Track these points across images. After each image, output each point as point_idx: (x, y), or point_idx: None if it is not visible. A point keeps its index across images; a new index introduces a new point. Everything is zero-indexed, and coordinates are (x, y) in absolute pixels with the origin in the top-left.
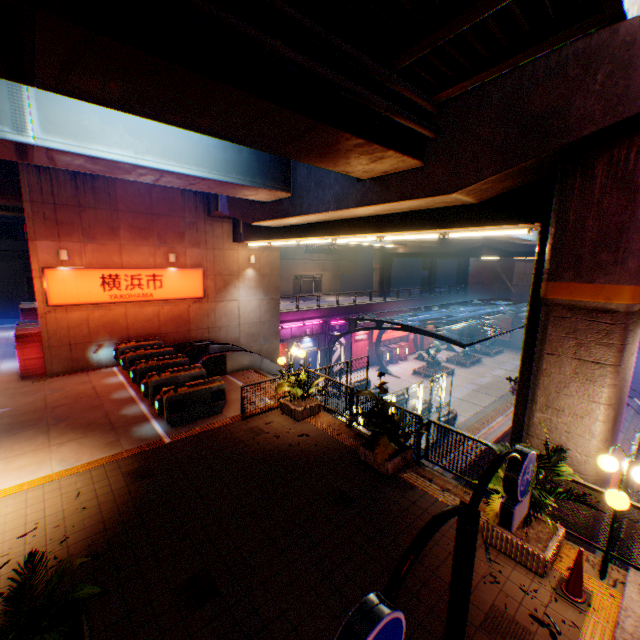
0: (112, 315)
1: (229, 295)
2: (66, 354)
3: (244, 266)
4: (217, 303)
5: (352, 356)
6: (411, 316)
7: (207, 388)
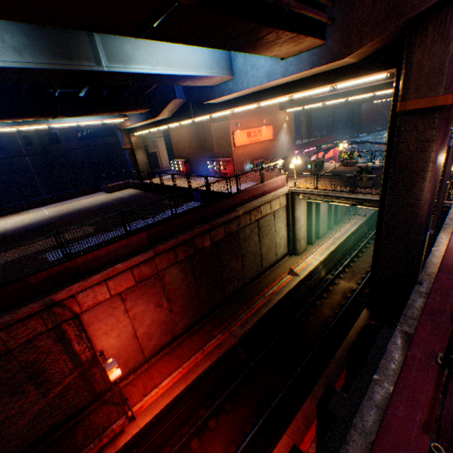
0: (248, 150)
1: (278, 138)
2: (239, 168)
3: (282, 123)
4: (275, 142)
5: None
6: (347, 140)
7: (320, 161)
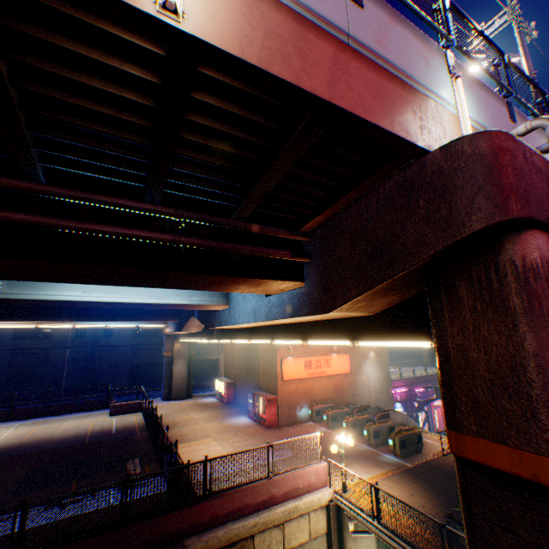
0: (306, 385)
1: (361, 370)
2: (287, 411)
3: (367, 349)
4: (355, 376)
5: (433, 421)
6: None
7: (412, 432)
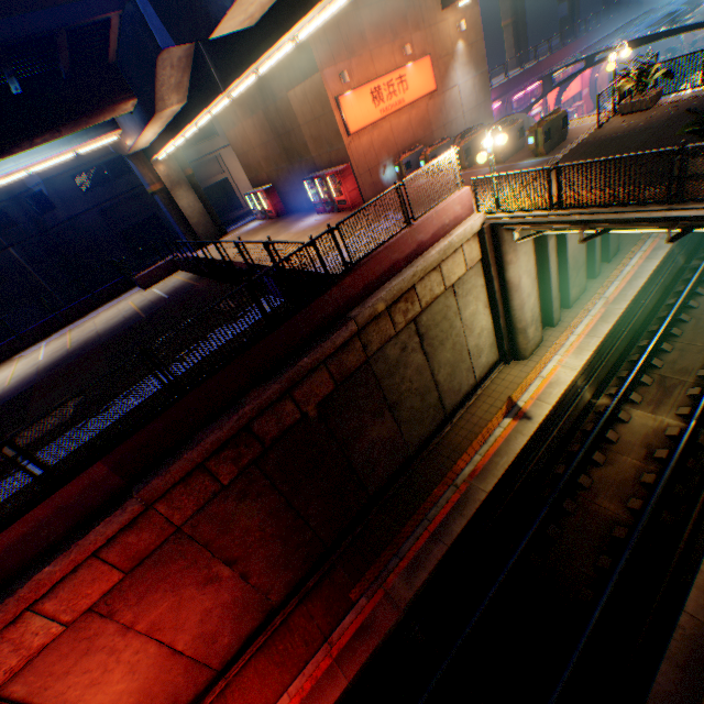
0: (383, 134)
1: (449, 83)
2: (368, 181)
3: (454, 40)
4: (443, 96)
5: None
6: (616, 40)
7: (558, 117)
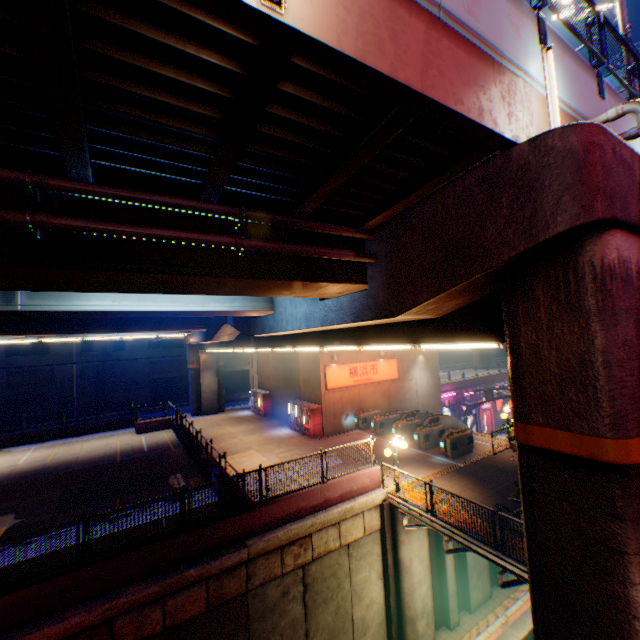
0: (352, 393)
1: (409, 375)
2: (332, 420)
3: (416, 353)
4: (403, 381)
5: (481, 424)
6: None
7: (464, 434)
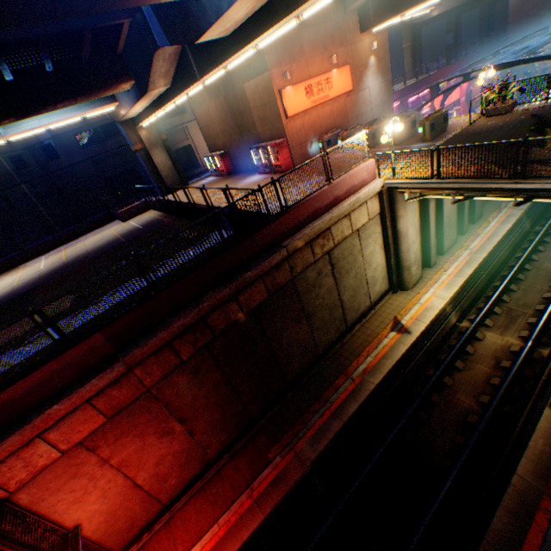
0: (311, 119)
1: (363, 85)
2: (299, 152)
3: (367, 56)
4: (357, 94)
5: None
6: (486, 64)
7: (440, 115)
